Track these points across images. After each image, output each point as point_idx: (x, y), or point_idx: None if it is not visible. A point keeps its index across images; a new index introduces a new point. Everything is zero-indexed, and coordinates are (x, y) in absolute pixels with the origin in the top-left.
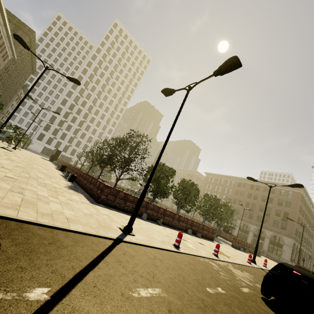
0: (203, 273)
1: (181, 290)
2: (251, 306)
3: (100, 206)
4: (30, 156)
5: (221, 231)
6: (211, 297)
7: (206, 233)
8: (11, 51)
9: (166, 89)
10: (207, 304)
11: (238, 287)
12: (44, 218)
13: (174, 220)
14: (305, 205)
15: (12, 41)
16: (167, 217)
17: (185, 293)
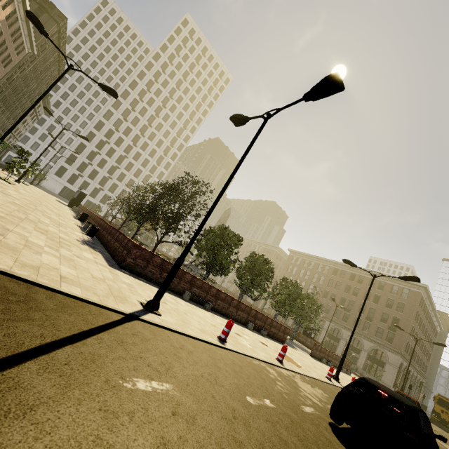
0: (250, 378)
1: (205, 392)
2: (308, 430)
3: (122, 272)
4: (39, 195)
5: (299, 333)
6: (249, 408)
7: (275, 331)
8: (29, 41)
9: (236, 115)
10: (239, 416)
11: (298, 404)
12: (25, 269)
13: (231, 307)
14: (425, 311)
15: (32, 27)
16: (220, 301)
17: (210, 396)
